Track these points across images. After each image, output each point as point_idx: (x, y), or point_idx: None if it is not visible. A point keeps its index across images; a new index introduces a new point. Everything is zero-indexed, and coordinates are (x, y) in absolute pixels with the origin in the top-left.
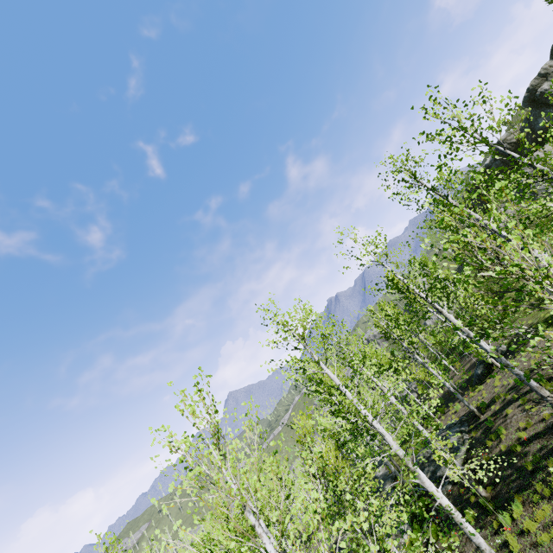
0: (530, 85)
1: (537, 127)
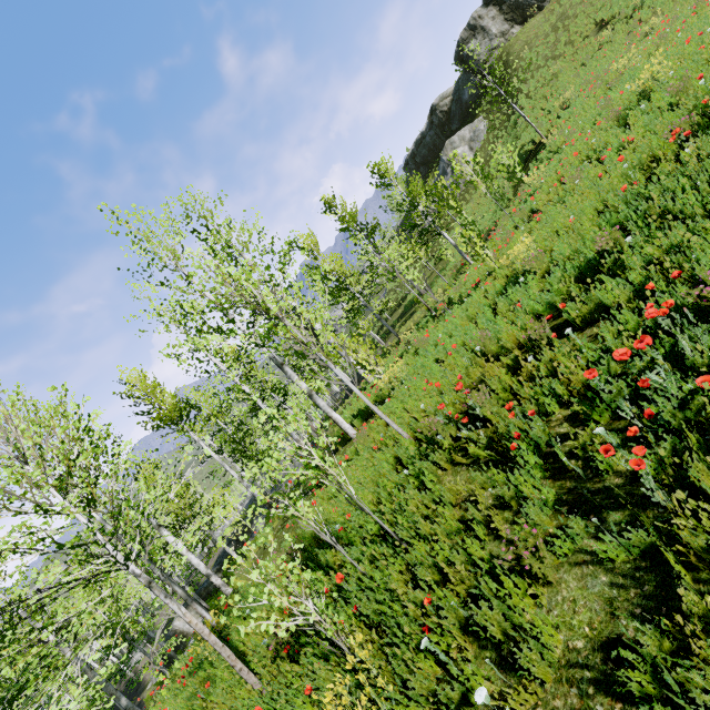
0: (460, 36)
1: (463, 98)
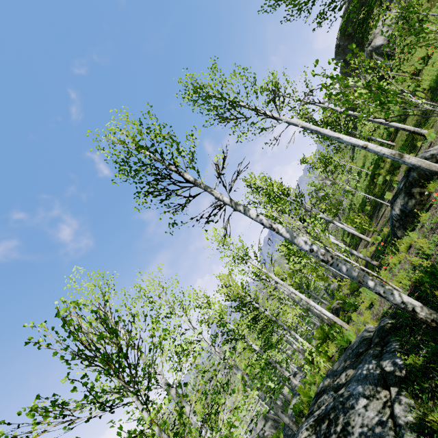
0: None
1: None
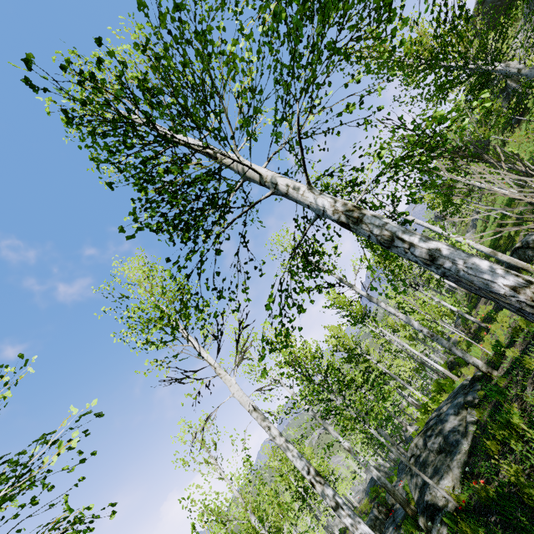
0: None
1: None
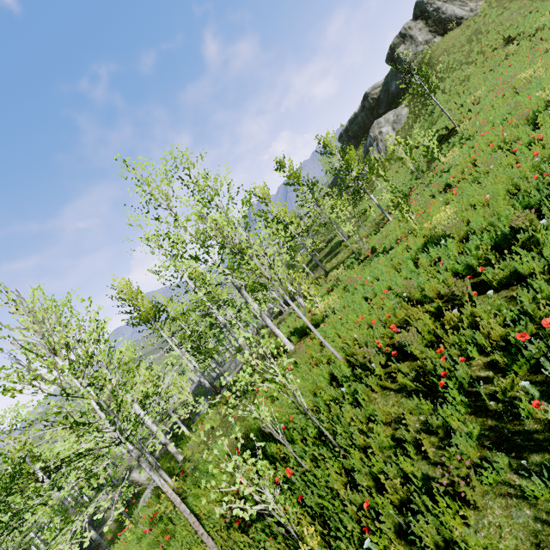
0: (392, 42)
1: (391, 89)
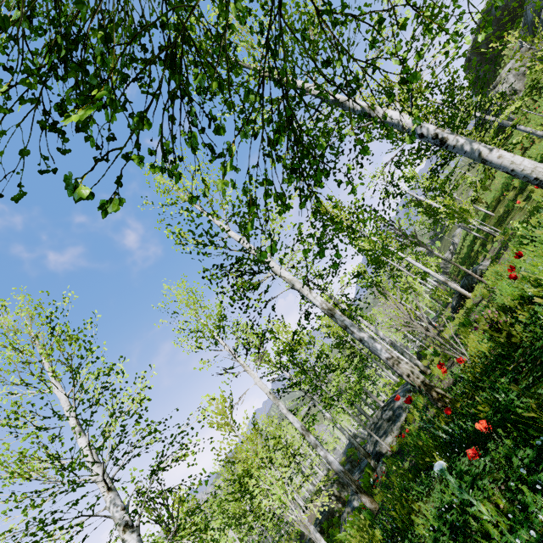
0: None
1: None
